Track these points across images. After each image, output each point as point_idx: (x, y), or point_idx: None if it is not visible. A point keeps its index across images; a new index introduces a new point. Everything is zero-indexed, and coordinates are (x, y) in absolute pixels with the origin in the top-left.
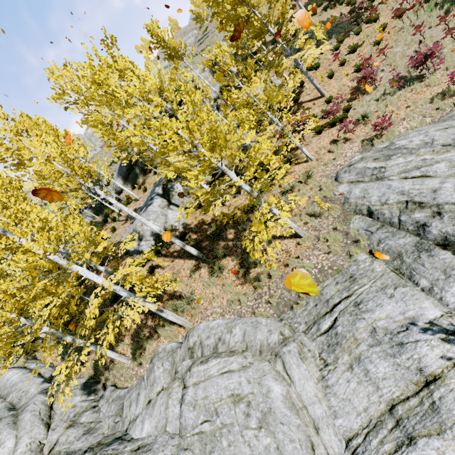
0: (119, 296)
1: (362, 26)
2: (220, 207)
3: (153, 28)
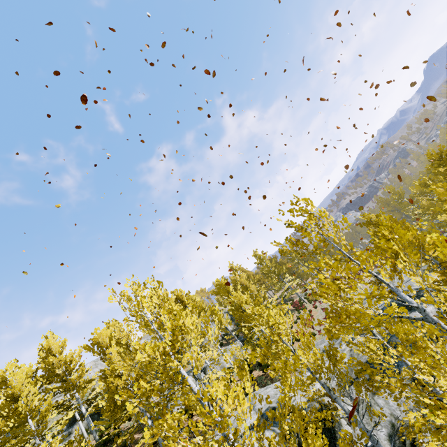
0: (156, 441)
1: (301, 311)
2: (238, 381)
3: (193, 297)
